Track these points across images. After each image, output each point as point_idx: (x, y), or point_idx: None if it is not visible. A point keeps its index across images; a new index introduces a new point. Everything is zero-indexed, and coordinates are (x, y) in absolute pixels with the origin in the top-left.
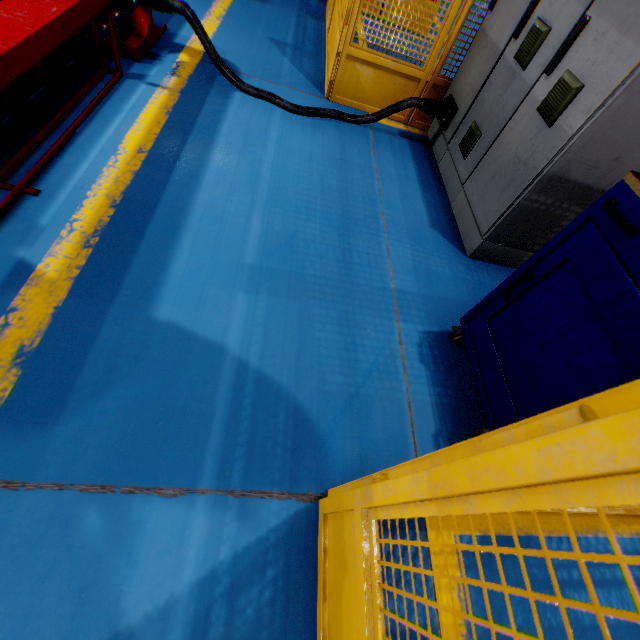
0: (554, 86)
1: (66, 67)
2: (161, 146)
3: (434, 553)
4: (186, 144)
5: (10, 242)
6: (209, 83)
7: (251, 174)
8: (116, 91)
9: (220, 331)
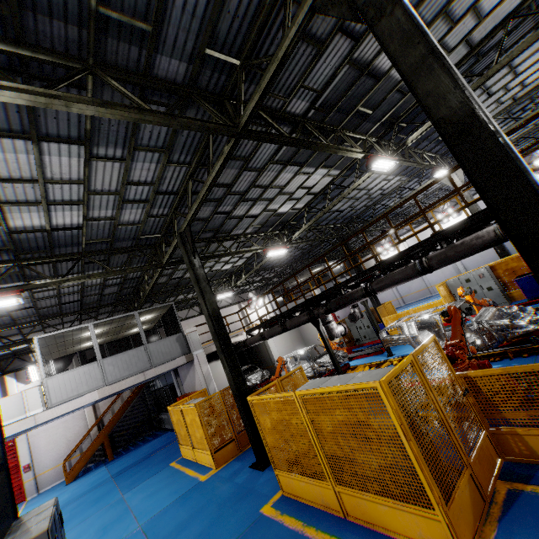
0: (487, 289)
1: None
2: None
3: None
4: None
5: None
6: None
7: None
8: None
9: None
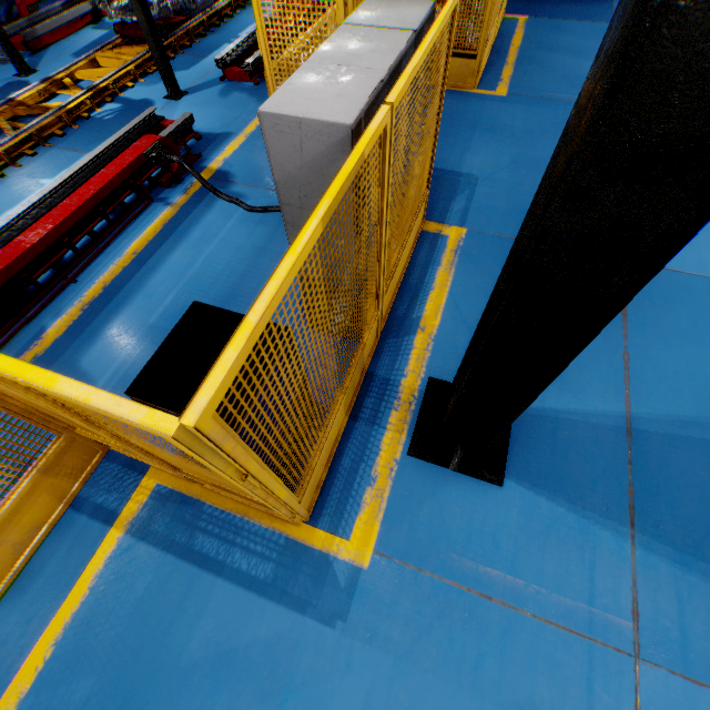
0: None
1: (122, 203)
2: (147, 249)
3: (141, 486)
4: (162, 246)
5: (55, 307)
6: (204, 196)
7: (188, 264)
8: (144, 213)
9: (113, 359)
